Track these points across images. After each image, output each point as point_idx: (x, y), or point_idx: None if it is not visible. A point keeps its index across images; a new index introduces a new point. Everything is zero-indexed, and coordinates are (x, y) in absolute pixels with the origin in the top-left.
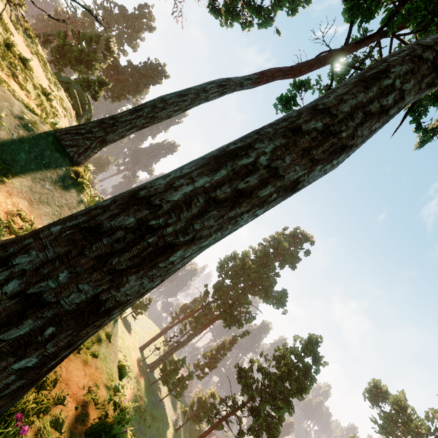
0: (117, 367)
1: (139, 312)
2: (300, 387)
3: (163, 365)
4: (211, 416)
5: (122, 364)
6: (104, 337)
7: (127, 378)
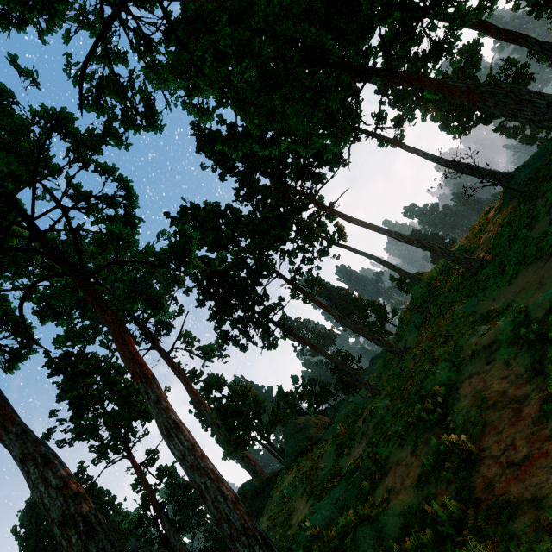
0: None
1: None
2: None
3: None
4: None
5: None
6: None
7: None
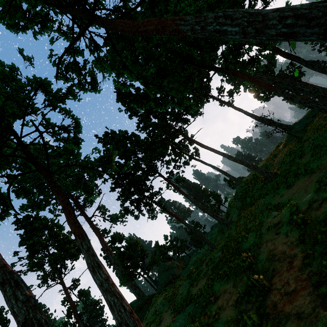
0: None
1: None
2: None
3: None
4: None
5: None
6: None
7: None
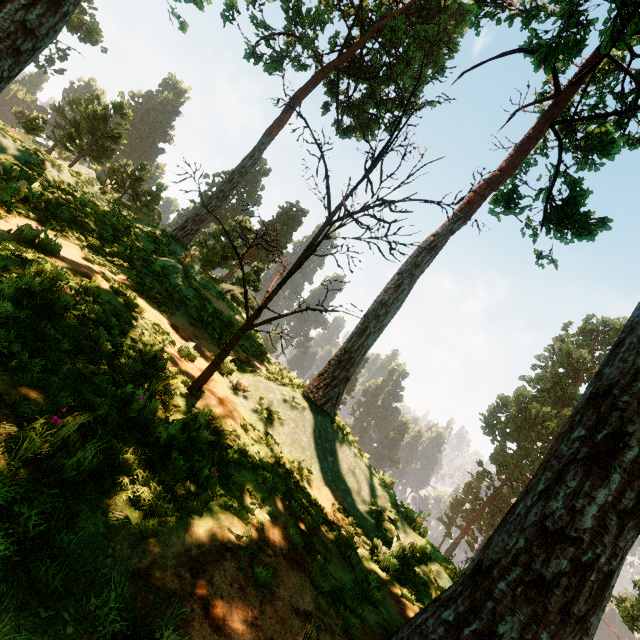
0: None
1: None
2: None
3: None
4: None
5: None
6: None
7: None
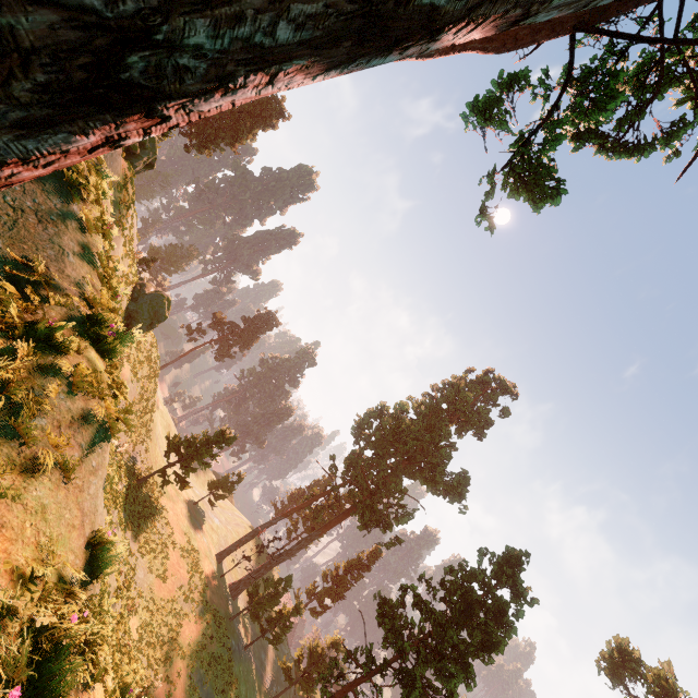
0: (86, 543)
1: (221, 495)
2: (487, 640)
3: (254, 587)
4: (329, 681)
5: (102, 538)
6: (50, 463)
7: (191, 603)
